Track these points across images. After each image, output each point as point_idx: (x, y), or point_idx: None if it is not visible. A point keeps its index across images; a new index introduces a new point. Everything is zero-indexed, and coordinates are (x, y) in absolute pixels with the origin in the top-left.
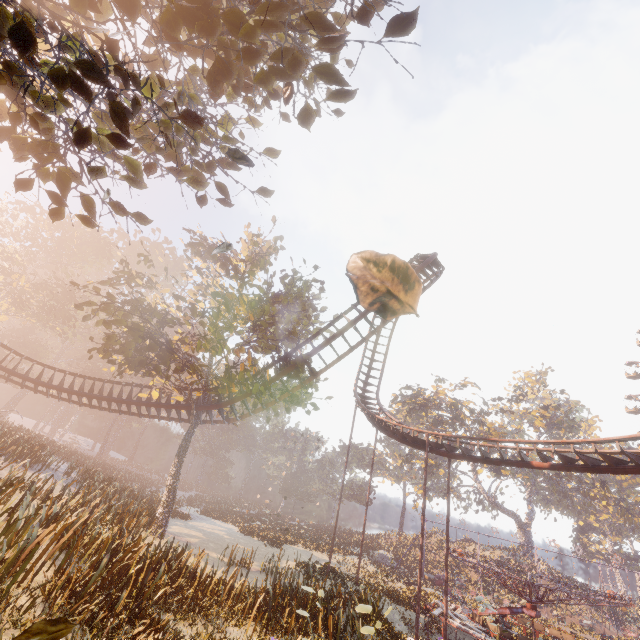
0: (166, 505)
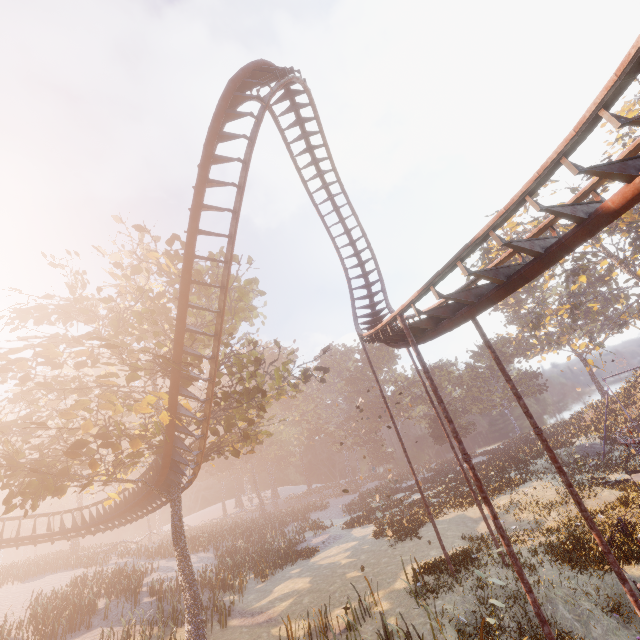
0: (188, 612)
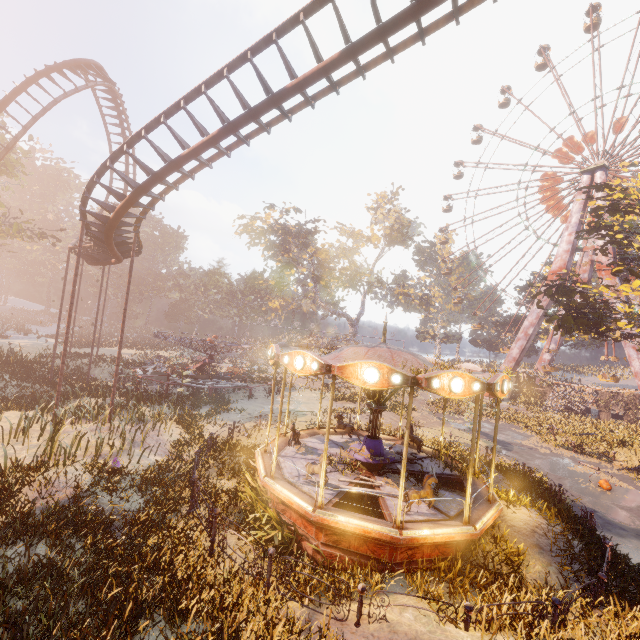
0: None
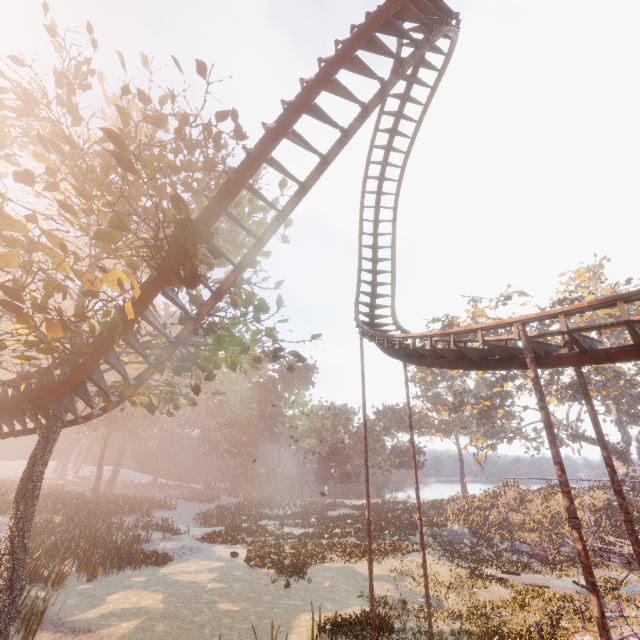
0: None
